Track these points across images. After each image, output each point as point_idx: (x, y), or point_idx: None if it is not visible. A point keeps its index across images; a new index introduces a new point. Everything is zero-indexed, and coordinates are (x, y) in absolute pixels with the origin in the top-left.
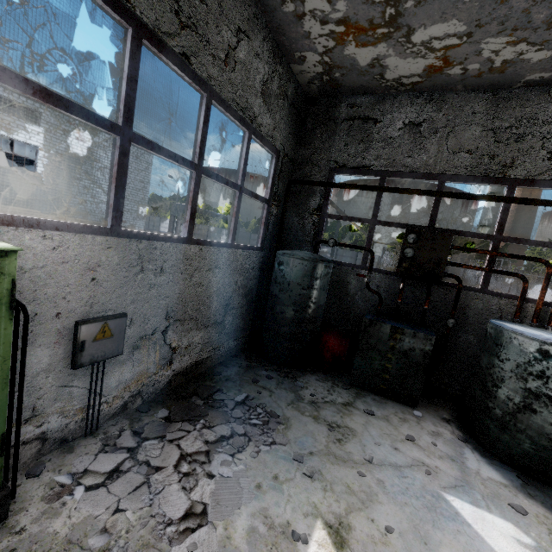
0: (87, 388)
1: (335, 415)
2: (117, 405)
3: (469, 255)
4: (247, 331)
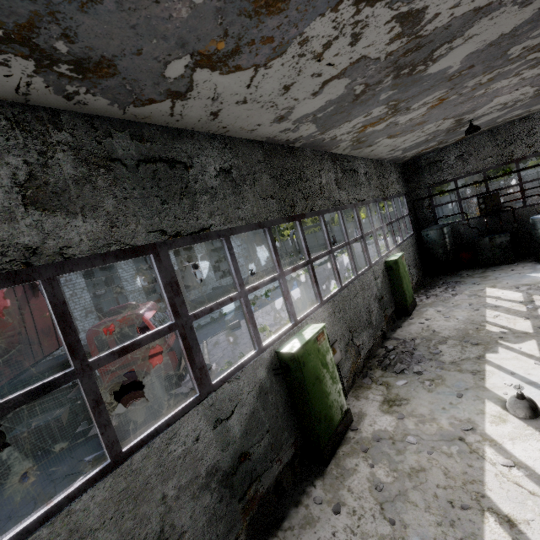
0: None
1: (479, 275)
2: None
3: None
4: (422, 268)
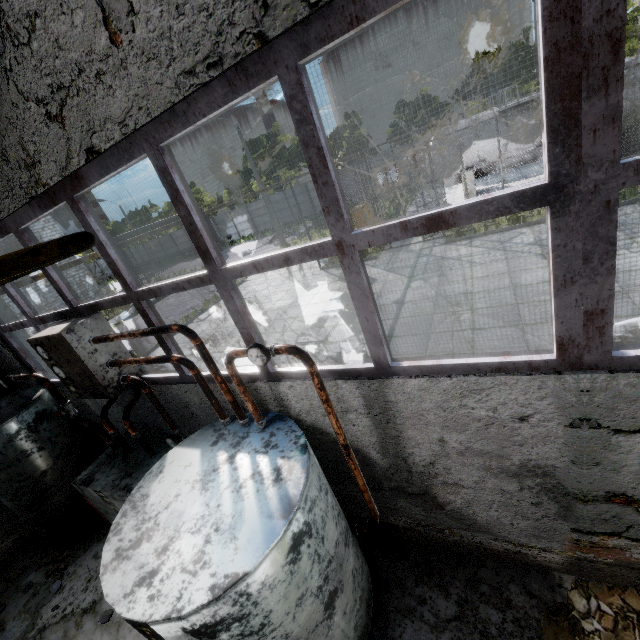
0: None
1: None
2: None
3: (498, 82)
4: None
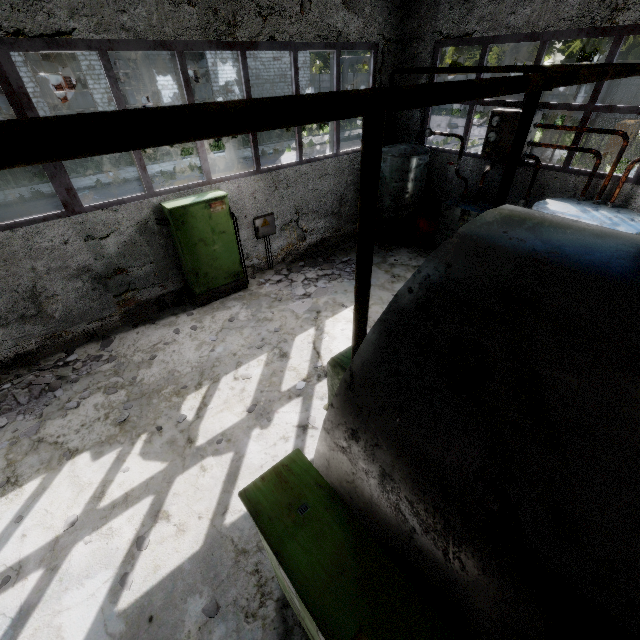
0: (265, 248)
1: (402, 271)
2: (280, 258)
3: None
4: None
